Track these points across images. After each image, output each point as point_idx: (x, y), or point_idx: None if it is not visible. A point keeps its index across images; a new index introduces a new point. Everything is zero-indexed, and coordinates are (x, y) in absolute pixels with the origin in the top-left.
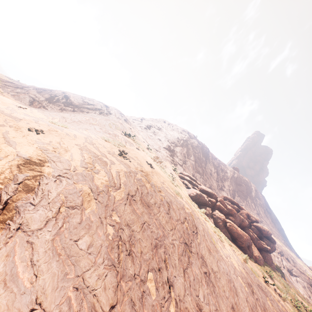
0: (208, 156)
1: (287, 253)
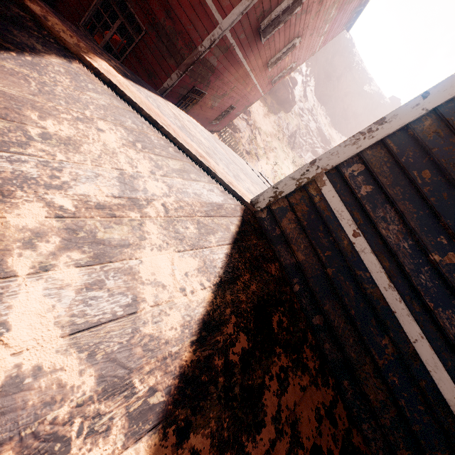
0: (343, 52)
1: None
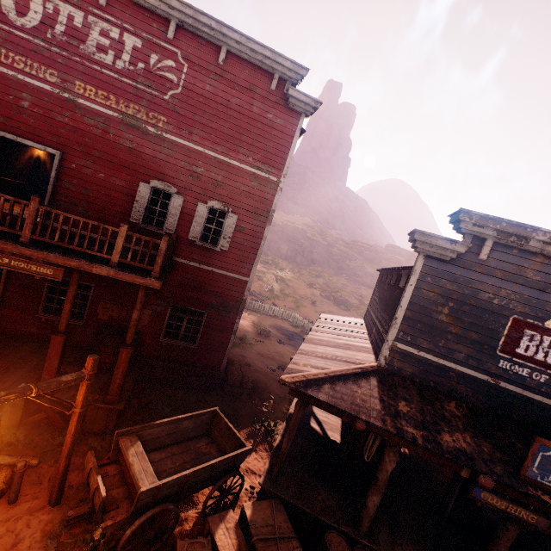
0: None
1: (293, 230)
